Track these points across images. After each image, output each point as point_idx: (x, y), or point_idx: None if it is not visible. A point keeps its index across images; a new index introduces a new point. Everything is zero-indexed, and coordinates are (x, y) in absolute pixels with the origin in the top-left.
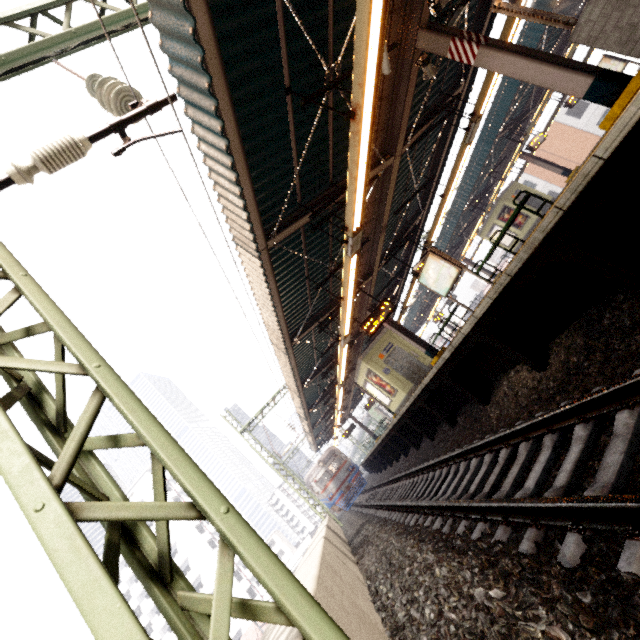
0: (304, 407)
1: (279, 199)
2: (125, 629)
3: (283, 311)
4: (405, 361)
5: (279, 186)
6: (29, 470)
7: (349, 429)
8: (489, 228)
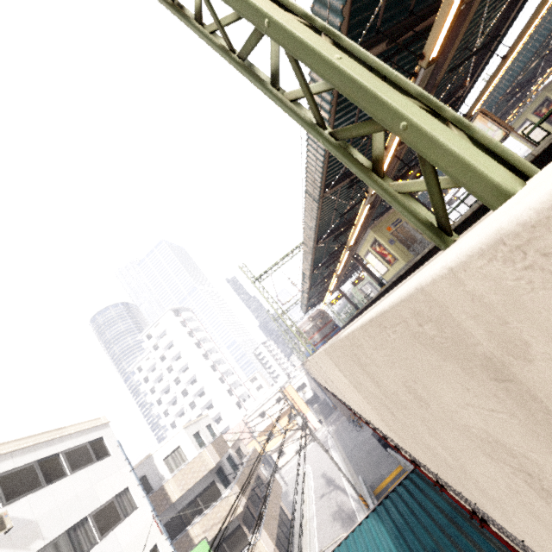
0: (311, 265)
1: (362, 19)
2: (428, 119)
3: (329, 155)
4: (409, 236)
5: (367, 2)
6: (320, 41)
7: (337, 298)
8: (520, 124)
